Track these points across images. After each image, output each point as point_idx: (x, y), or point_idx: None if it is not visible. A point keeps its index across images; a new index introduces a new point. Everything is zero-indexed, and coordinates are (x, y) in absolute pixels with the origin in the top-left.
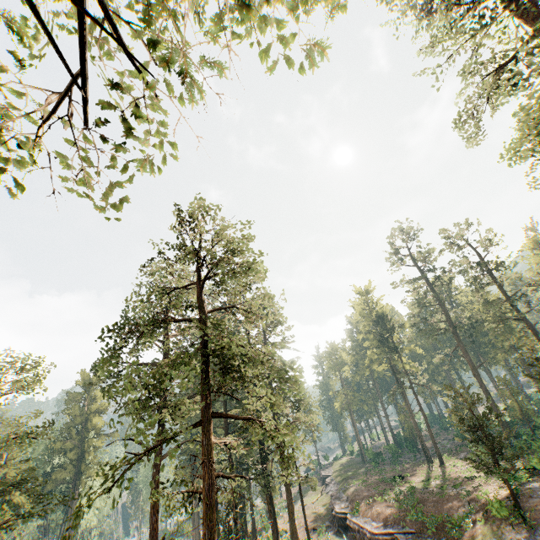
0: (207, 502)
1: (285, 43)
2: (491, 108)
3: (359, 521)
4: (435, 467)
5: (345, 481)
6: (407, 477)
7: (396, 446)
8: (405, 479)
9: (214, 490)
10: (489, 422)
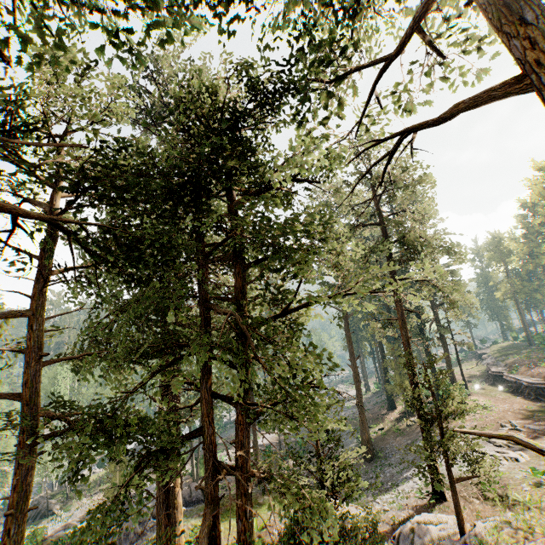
0: (402, 319)
1: (465, 75)
2: None
3: (516, 376)
4: None
5: (504, 356)
6: None
7: None
8: None
9: (404, 316)
10: None
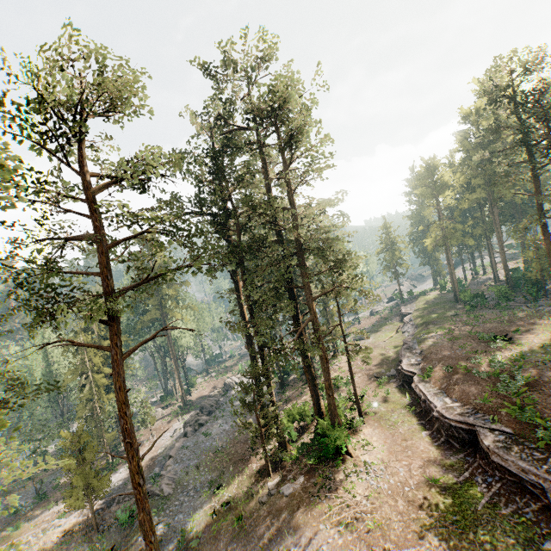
0: None
1: None
2: None
3: (428, 391)
4: None
5: (425, 326)
6: (517, 333)
7: (507, 289)
8: (512, 337)
9: None
10: None
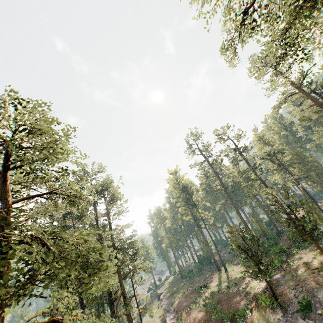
0: None
1: None
2: (242, 40)
3: None
4: (223, 273)
5: (172, 295)
6: (208, 284)
7: (200, 264)
8: (207, 286)
9: None
10: (246, 239)
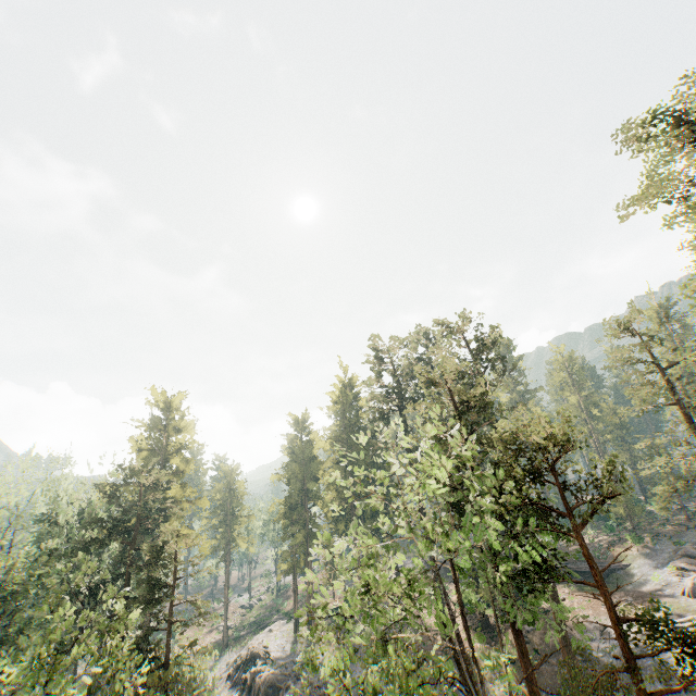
0: None
1: None
2: None
3: None
4: None
5: None
6: None
7: None
8: None
9: None
10: None
